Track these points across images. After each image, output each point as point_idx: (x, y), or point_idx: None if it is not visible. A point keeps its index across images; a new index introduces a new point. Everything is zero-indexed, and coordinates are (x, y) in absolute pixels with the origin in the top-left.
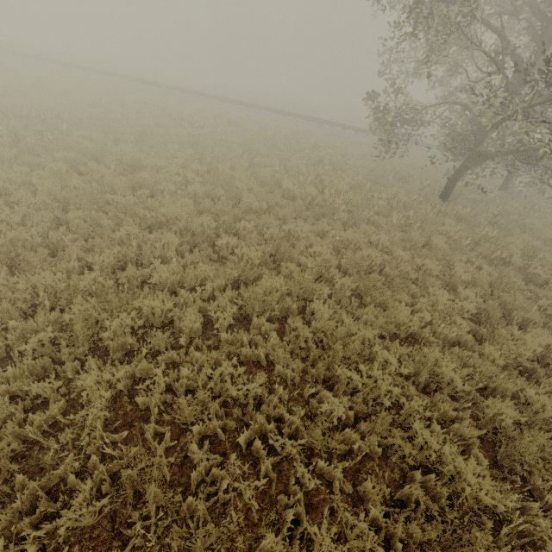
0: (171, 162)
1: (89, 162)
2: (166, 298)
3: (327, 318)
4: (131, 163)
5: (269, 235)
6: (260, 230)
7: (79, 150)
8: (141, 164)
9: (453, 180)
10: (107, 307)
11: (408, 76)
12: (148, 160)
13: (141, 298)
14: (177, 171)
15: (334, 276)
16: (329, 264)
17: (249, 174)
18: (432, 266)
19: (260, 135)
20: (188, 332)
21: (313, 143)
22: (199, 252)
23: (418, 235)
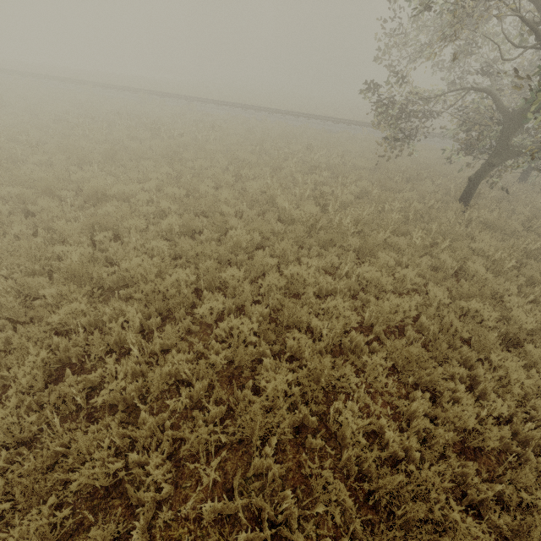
0: (142, 187)
1: (38, 199)
2: (119, 432)
3: (364, 443)
4: (92, 194)
5: (266, 287)
6: (254, 274)
7: (31, 181)
8: (105, 193)
9: (476, 181)
10: (9, 489)
11: (412, 61)
12: (114, 188)
13: (70, 460)
14: (149, 198)
15: (357, 342)
16: (349, 326)
17: (237, 192)
18: (484, 312)
19: (247, 139)
20: (150, 505)
21: (306, 144)
22: (175, 319)
23: (449, 259)
